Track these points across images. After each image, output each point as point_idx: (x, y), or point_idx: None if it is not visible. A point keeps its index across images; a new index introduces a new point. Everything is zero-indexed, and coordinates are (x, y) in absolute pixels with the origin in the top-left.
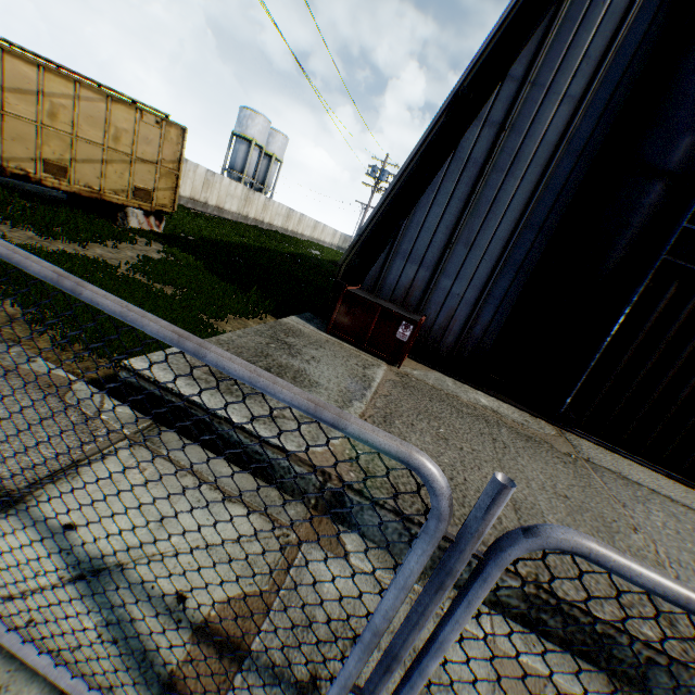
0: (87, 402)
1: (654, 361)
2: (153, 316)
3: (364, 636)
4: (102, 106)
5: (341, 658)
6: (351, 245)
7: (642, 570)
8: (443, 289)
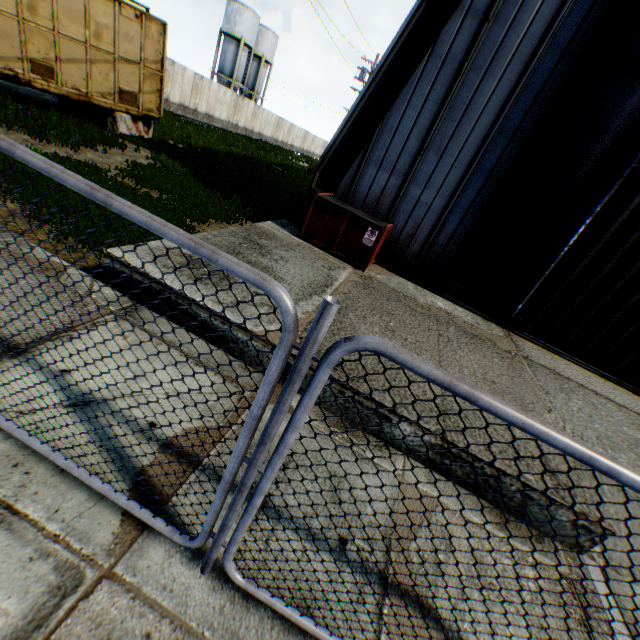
0: (79, 284)
1: (606, 271)
2: (72, 173)
3: (247, 422)
4: None
5: (235, 439)
6: (325, 152)
7: (422, 364)
8: (412, 197)
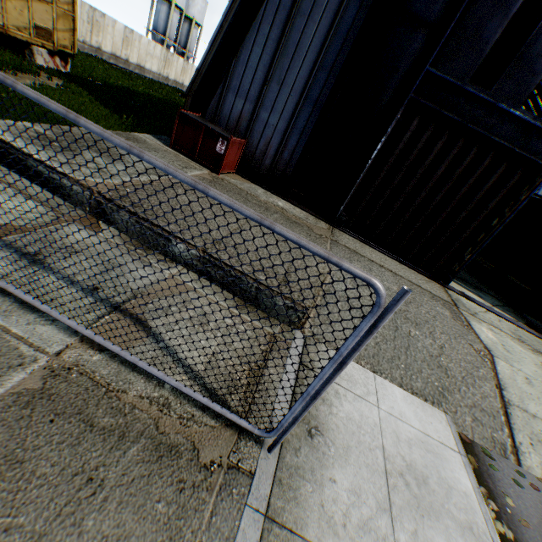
0: None
1: (400, 180)
2: None
3: None
4: None
5: None
6: (192, 80)
7: None
8: (262, 120)
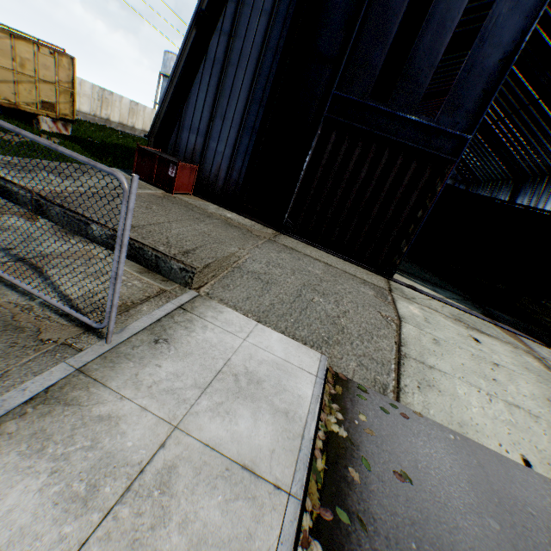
0: None
1: (331, 185)
2: None
3: None
4: (9, 43)
5: None
6: (153, 123)
7: None
8: (212, 149)
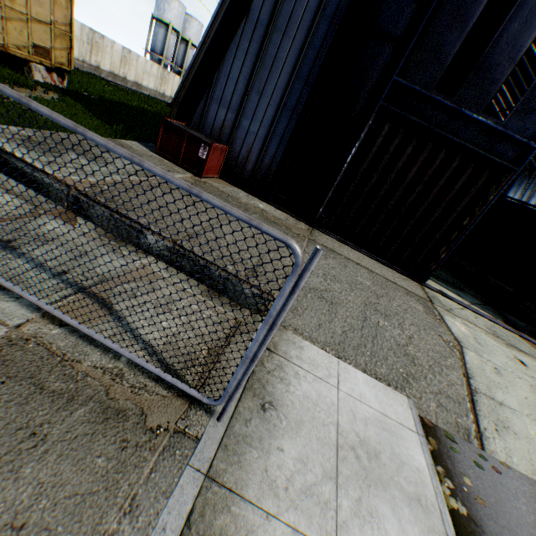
0: None
1: (374, 182)
2: None
3: None
4: None
5: None
6: (178, 91)
7: None
8: (244, 128)
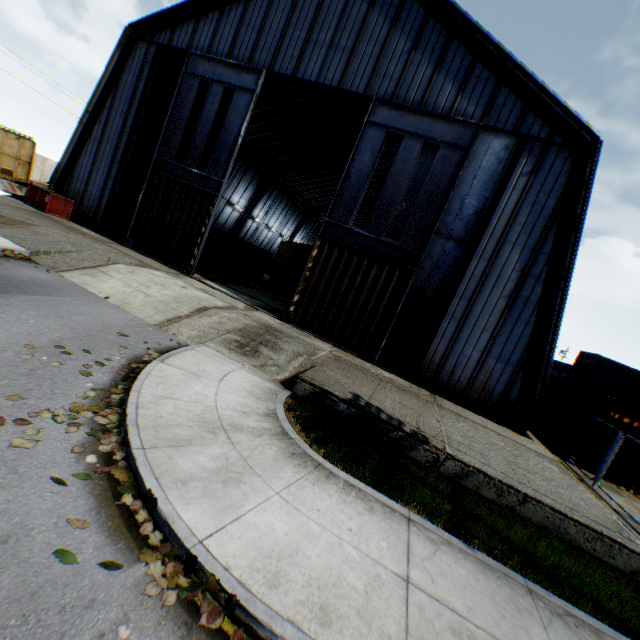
0: None
1: (156, 213)
2: None
3: None
4: None
5: None
6: (54, 174)
7: None
8: (90, 192)
